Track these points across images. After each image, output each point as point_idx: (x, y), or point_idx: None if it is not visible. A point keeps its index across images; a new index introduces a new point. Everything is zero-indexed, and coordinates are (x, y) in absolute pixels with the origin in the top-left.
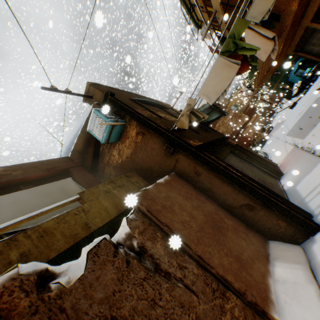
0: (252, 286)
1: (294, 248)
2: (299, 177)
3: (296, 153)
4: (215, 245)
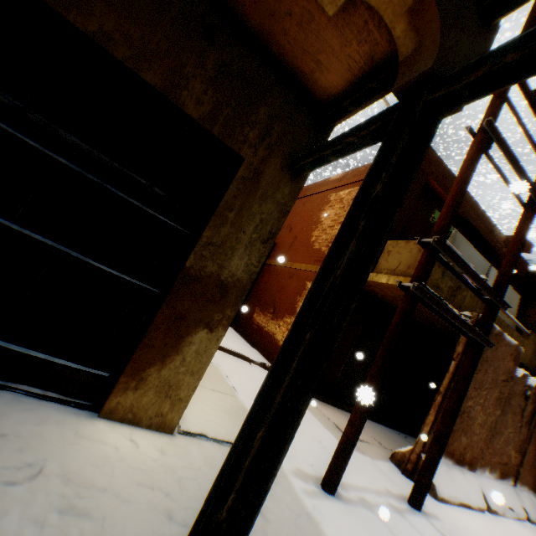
0: (522, 472)
1: None
2: None
3: None
4: (535, 446)
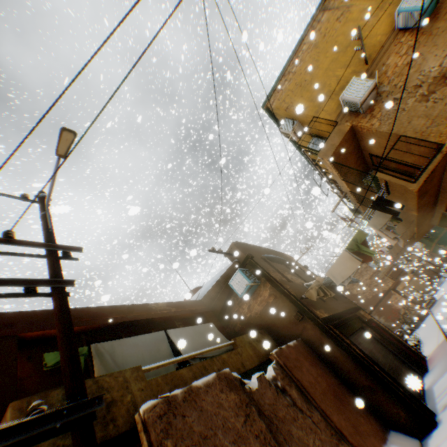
0: (363, 446)
1: (412, 438)
2: (437, 376)
3: (443, 346)
4: (335, 408)
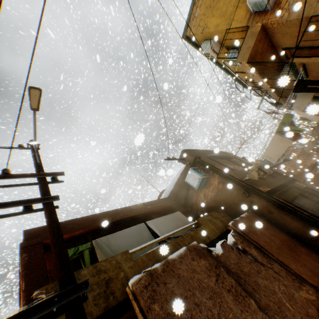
0: None
1: None
2: None
3: None
4: (291, 259)
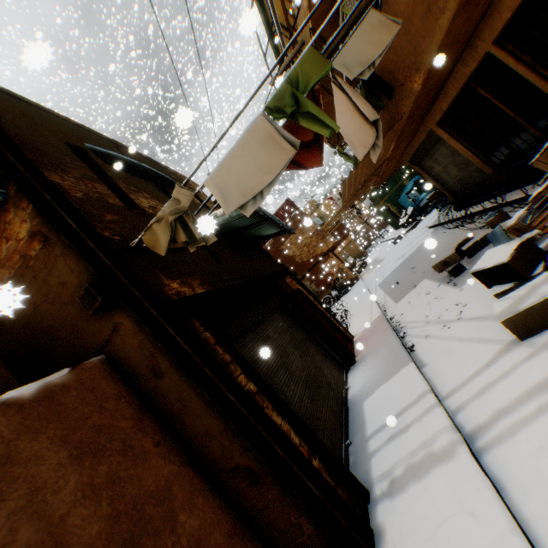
0: None
1: None
2: (374, 383)
3: (382, 327)
4: None
